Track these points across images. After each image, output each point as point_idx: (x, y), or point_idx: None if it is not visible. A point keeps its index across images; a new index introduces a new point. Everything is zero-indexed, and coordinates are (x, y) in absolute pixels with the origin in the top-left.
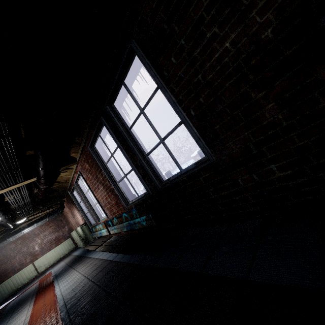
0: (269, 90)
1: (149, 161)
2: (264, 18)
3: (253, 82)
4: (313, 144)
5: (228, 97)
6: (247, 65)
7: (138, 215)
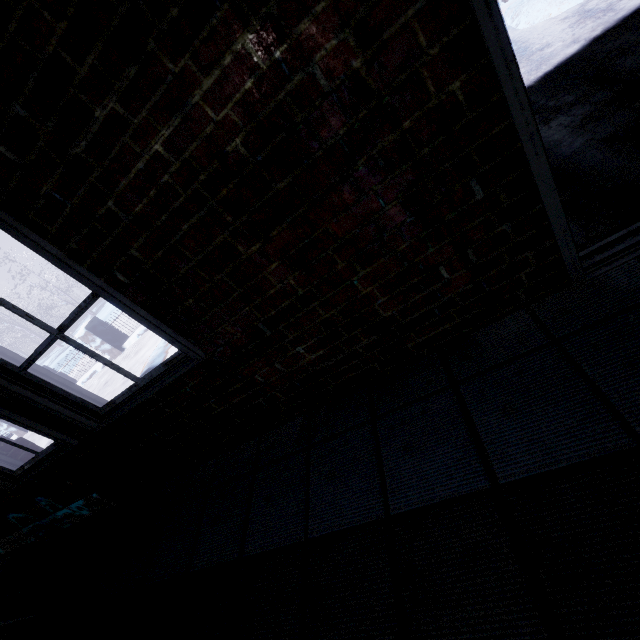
0: (266, 242)
1: (37, 381)
2: (223, 114)
3: (235, 226)
4: (340, 315)
5: (195, 251)
6: (215, 196)
7: (61, 505)
